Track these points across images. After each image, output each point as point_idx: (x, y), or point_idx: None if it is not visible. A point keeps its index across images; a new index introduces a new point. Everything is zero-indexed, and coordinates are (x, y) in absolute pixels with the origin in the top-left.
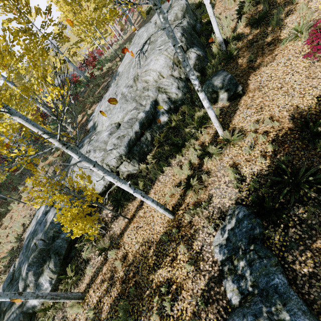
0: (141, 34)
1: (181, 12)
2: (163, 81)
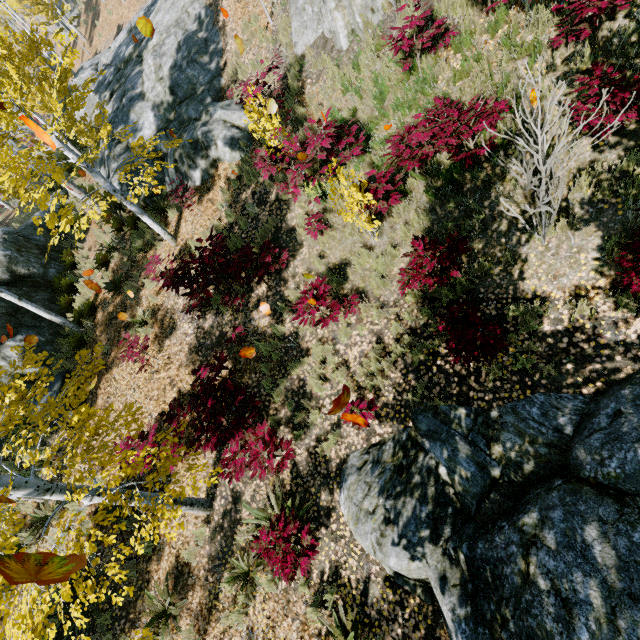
0: None
1: None
2: None
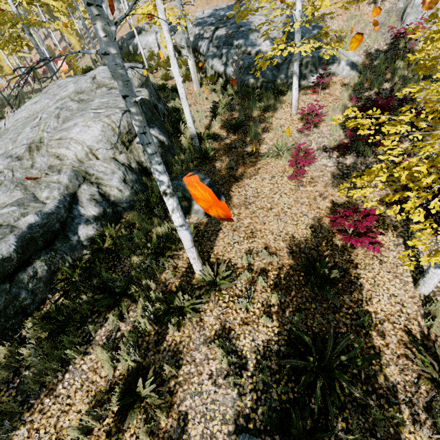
0: (64, 84)
1: (139, 80)
2: (96, 164)
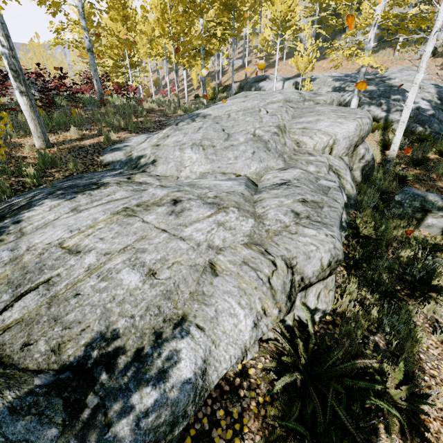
0: (268, 93)
1: (336, 103)
2: (331, 158)
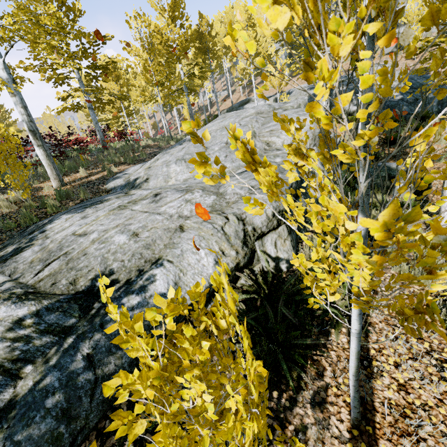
0: (242, 110)
1: (304, 107)
2: None
